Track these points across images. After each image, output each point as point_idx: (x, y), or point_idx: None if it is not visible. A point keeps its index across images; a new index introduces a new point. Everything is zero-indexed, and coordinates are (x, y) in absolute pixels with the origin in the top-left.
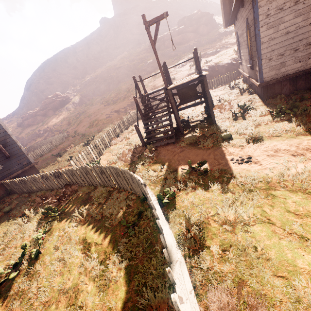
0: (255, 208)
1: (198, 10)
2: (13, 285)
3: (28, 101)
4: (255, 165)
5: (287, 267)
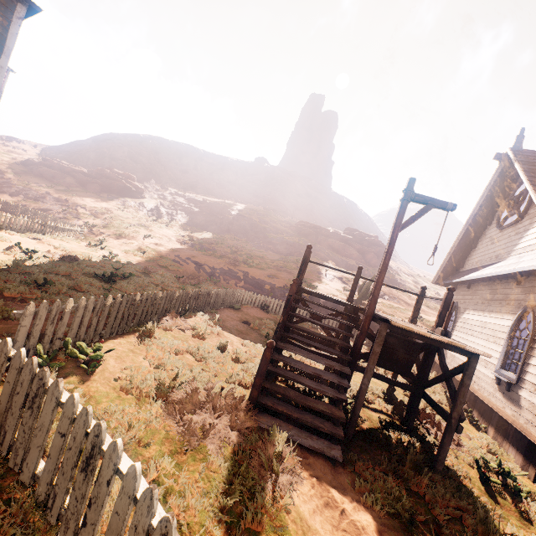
0: None
1: (376, 236)
2: None
3: (80, 151)
4: None
5: None
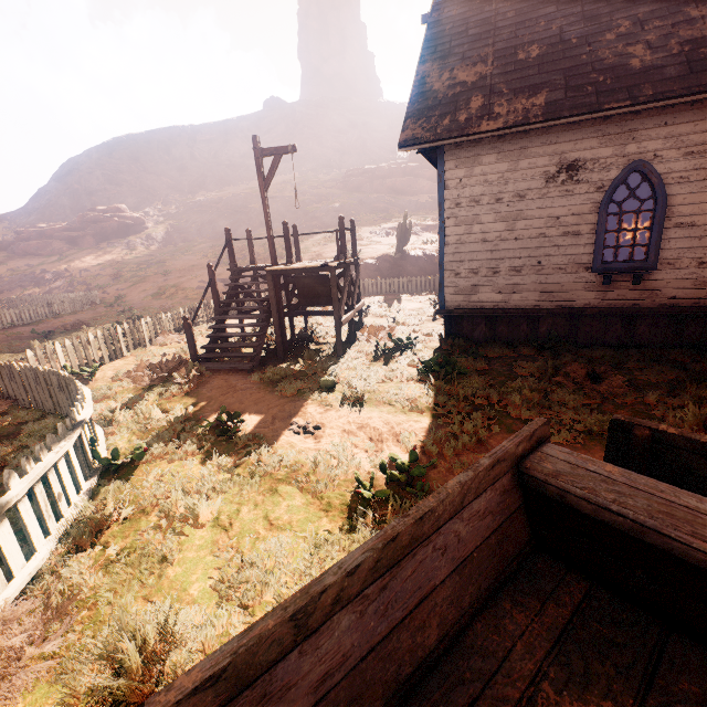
0: (233, 504)
1: None
2: None
3: (50, 202)
4: (311, 442)
5: (173, 591)
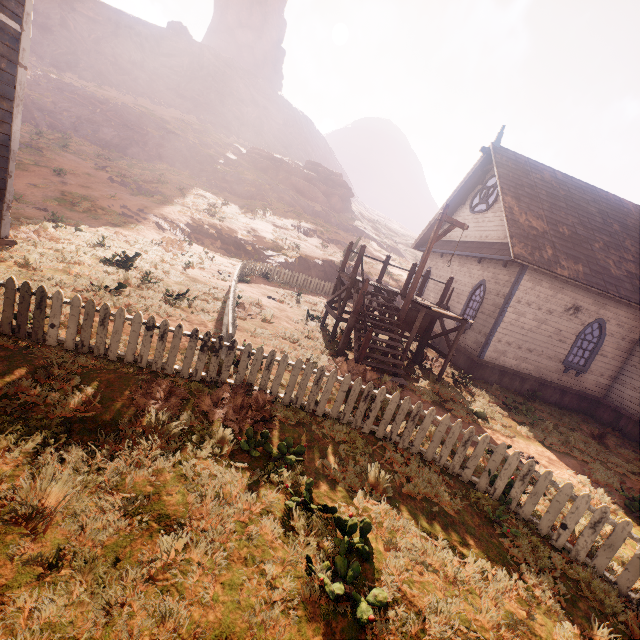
0: None
1: (341, 175)
2: (364, 628)
3: None
4: None
5: None
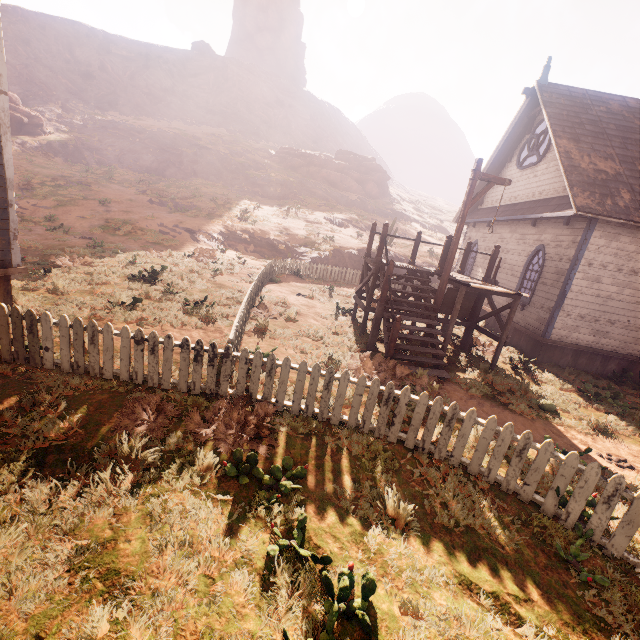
0: None
1: (374, 159)
2: None
3: None
4: None
5: None
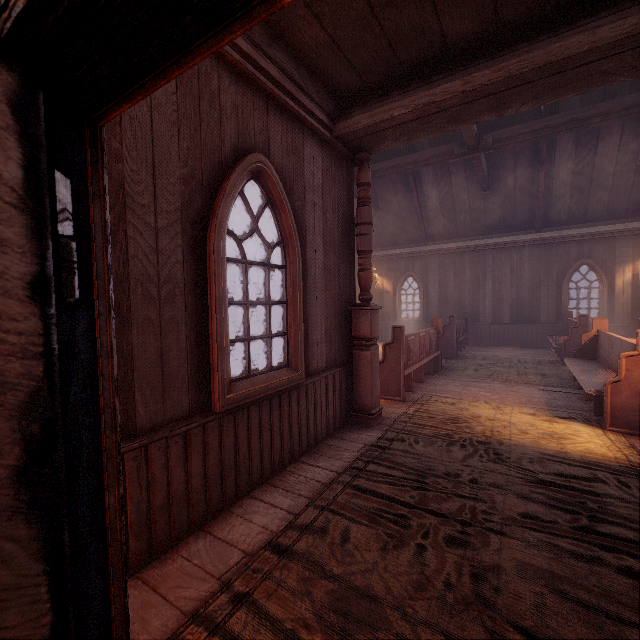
0: None
1: None
2: None
3: None
4: None
5: None
